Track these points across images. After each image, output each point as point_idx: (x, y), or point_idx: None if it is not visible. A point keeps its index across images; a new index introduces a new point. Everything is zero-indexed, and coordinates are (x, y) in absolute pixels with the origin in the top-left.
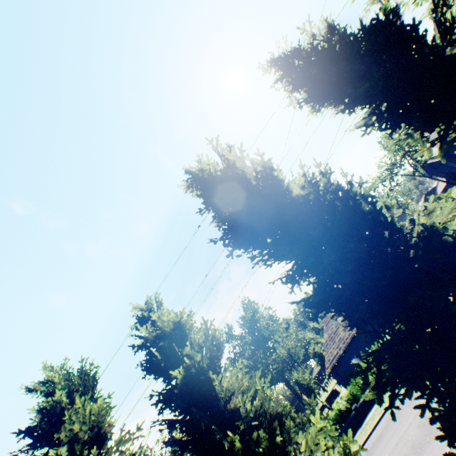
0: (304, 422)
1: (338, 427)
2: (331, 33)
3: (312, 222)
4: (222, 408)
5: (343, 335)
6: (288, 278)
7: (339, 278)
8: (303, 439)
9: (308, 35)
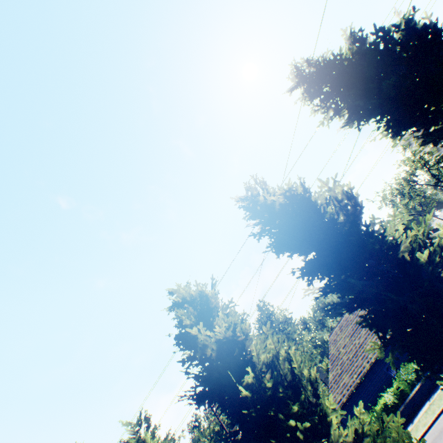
0: None
1: None
2: (290, 199)
3: None
4: None
5: (347, 381)
6: None
7: None
8: None
9: (267, 203)
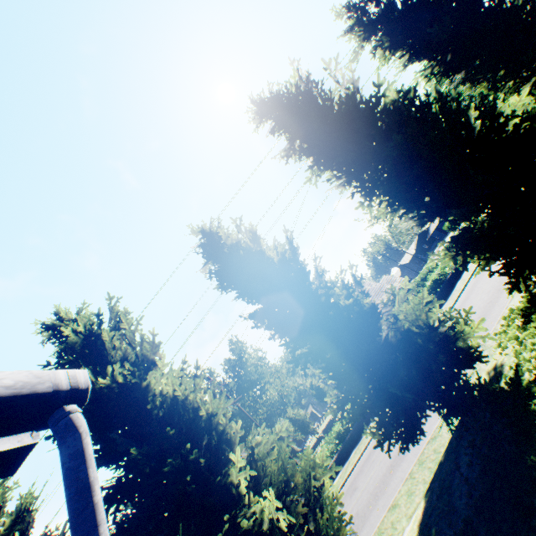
0: (386, 303)
1: (350, 426)
2: None
3: (399, 132)
4: (323, 280)
5: None
6: (368, 192)
7: (434, 157)
8: (396, 296)
9: None
